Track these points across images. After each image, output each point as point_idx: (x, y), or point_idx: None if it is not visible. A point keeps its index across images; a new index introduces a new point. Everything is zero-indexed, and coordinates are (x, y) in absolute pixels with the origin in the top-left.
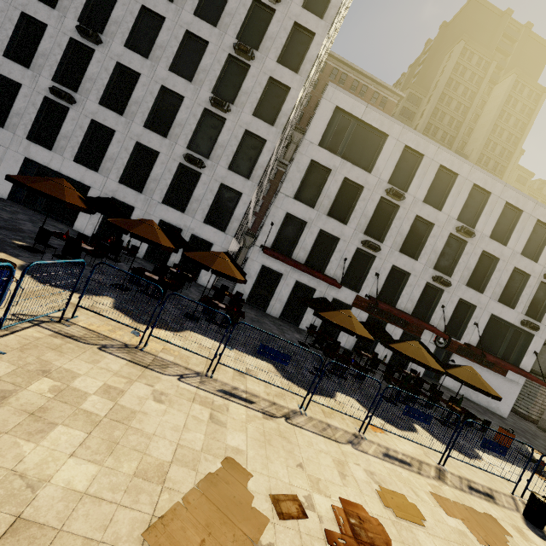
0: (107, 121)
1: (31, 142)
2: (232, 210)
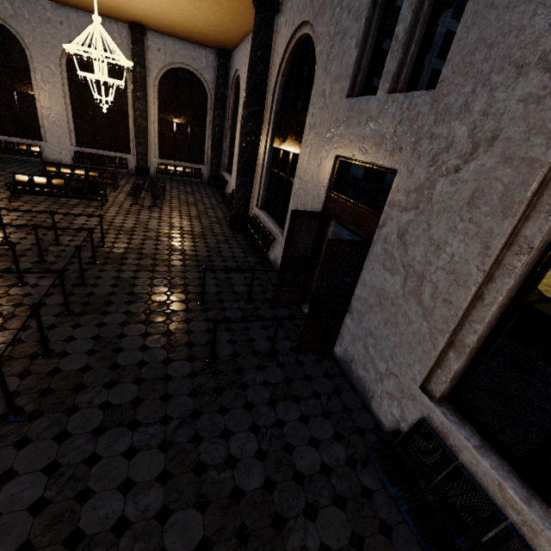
0: None
1: None
2: None
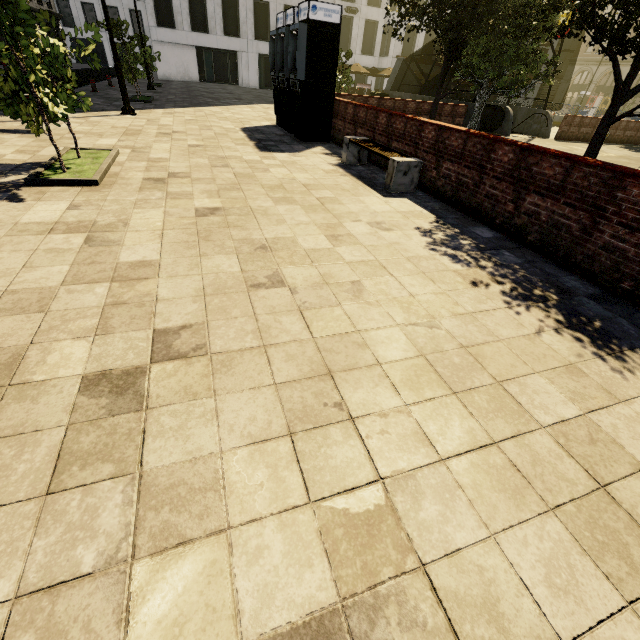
0: (293, 2)
1: (258, 42)
2: (373, 37)
